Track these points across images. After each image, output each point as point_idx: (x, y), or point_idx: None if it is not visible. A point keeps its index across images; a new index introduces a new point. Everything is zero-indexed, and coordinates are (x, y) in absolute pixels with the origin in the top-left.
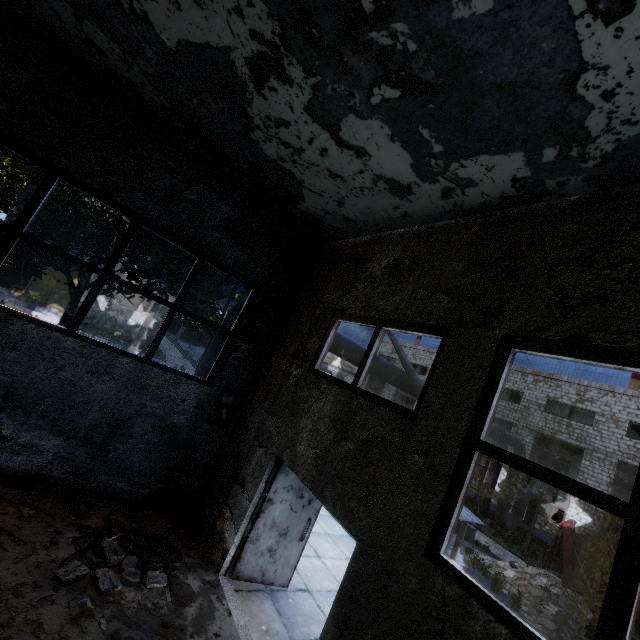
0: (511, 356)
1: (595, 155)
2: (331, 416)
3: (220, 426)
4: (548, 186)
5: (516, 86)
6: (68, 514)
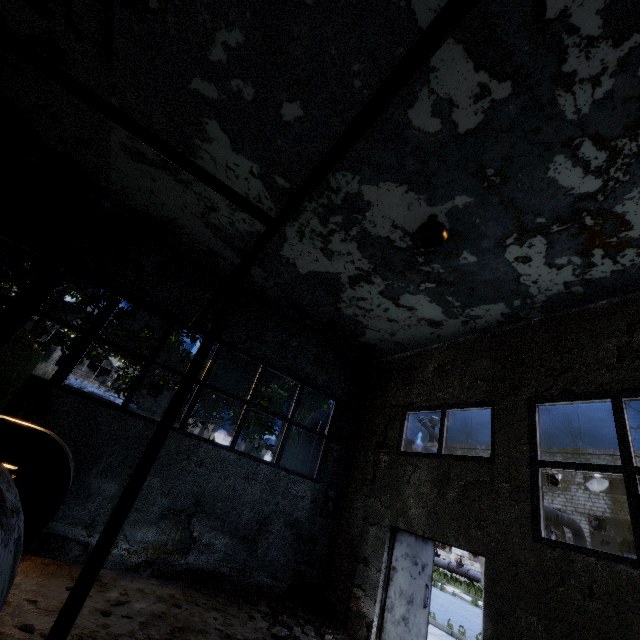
0: (537, 409)
1: (539, 302)
2: (430, 480)
3: (329, 518)
4: (521, 315)
5: (493, 281)
6: (244, 603)
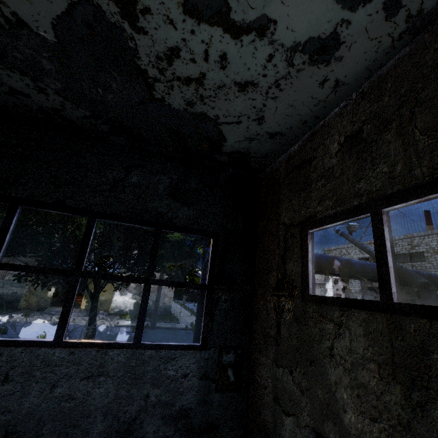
0: None
1: None
2: (375, 359)
3: (231, 391)
4: None
5: None
6: None
